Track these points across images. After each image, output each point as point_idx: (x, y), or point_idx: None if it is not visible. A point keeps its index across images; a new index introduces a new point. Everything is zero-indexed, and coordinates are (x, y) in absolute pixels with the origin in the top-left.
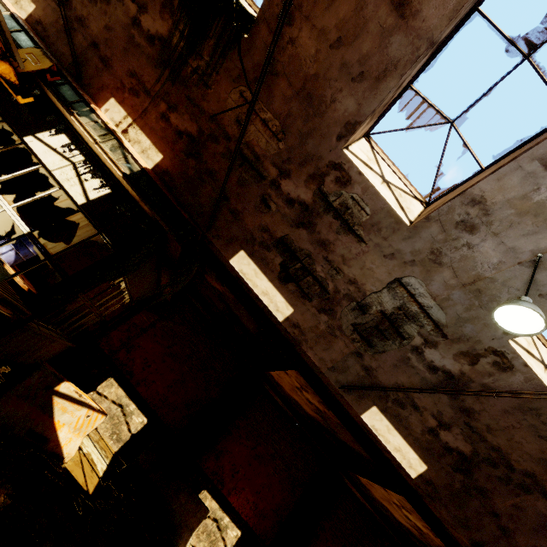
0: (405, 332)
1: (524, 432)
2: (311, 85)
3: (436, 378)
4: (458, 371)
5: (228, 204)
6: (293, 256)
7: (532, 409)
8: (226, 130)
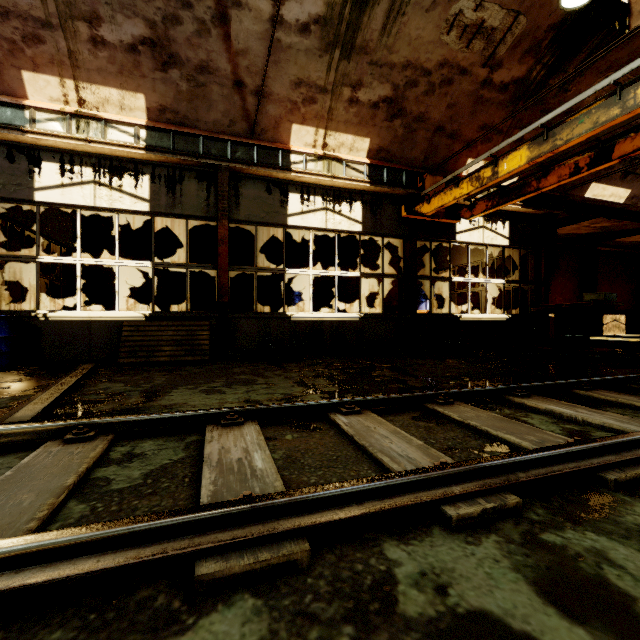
0: None
1: None
2: None
3: None
4: None
5: None
6: (632, 159)
7: None
8: None
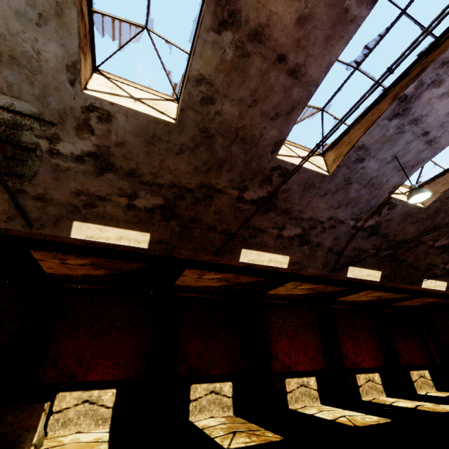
0: (28, 143)
1: (169, 159)
2: None
3: (89, 165)
4: (94, 147)
5: None
6: None
7: (154, 137)
8: None
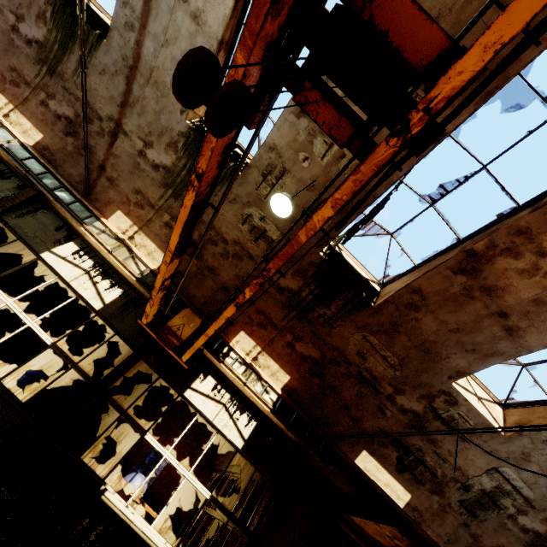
0: (501, 504)
1: None
2: (429, 344)
3: (528, 536)
4: (544, 531)
5: (349, 412)
6: (407, 451)
7: None
8: (348, 357)
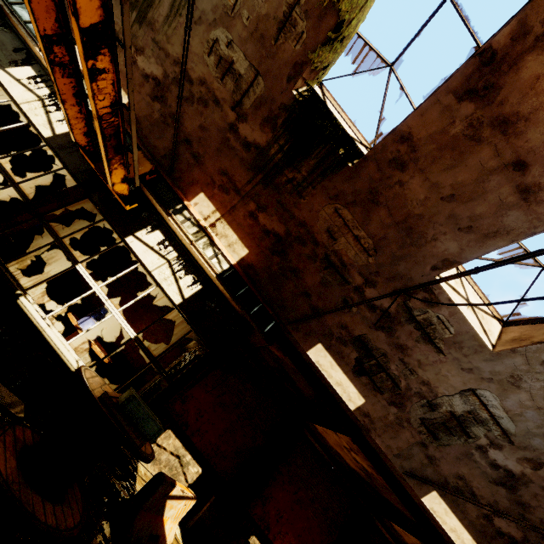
0: (472, 432)
1: None
2: (413, 221)
3: (496, 473)
4: (519, 472)
5: (309, 300)
6: (369, 353)
7: None
8: (315, 236)
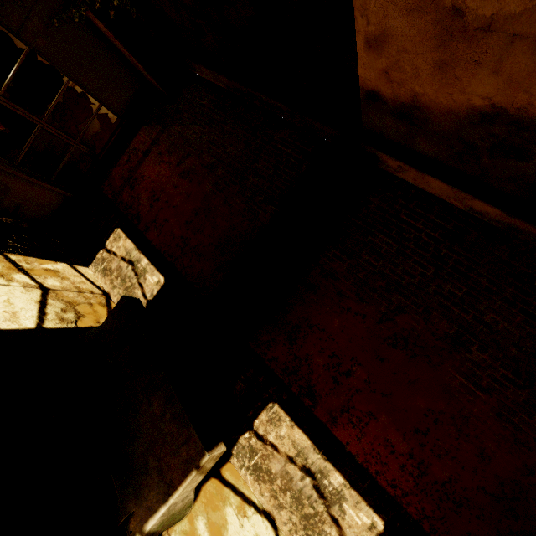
0: None
1: None
2: None
3: None
4: None
5: None
6: None
7: None
8: None
